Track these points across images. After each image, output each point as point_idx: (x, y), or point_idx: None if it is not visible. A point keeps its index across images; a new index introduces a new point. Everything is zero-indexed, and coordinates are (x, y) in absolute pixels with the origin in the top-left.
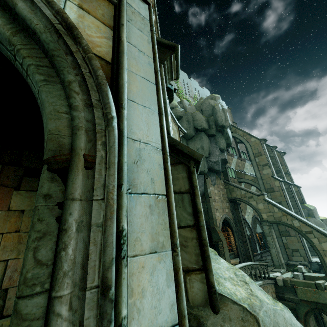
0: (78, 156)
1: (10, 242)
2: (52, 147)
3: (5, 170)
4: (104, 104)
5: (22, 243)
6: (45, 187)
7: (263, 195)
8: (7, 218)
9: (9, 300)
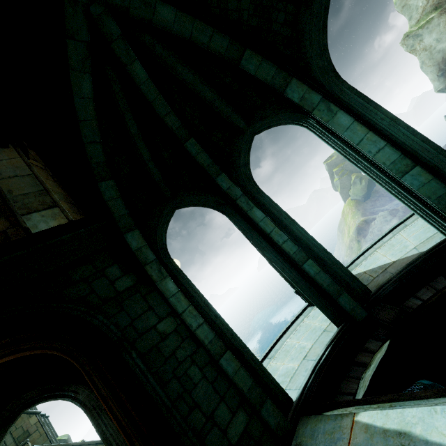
0: None
1: None
2: None
3: None
4: None
5: None
6: None
7: (27, 444)
8: None
9: None
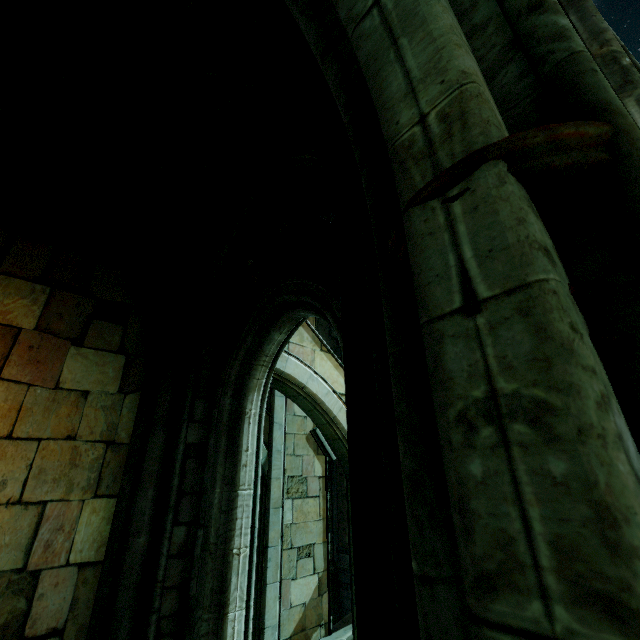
0: (639, 130)
1: (55, 462)
2: (492, 118)
3: (56, 300)
4: (597, 31)
5: (79, 466)
6: (534, 225)
7: None
8: (52, 407)
9: (40, 600)
